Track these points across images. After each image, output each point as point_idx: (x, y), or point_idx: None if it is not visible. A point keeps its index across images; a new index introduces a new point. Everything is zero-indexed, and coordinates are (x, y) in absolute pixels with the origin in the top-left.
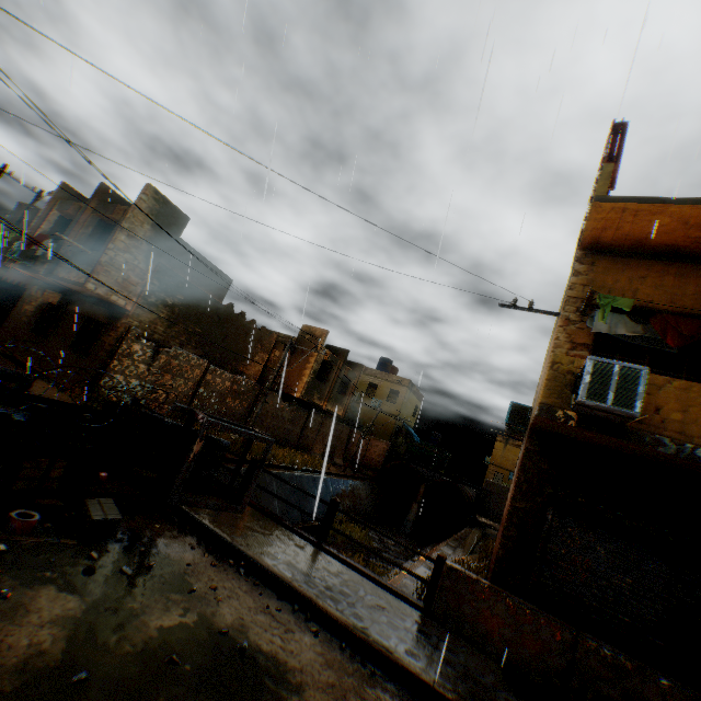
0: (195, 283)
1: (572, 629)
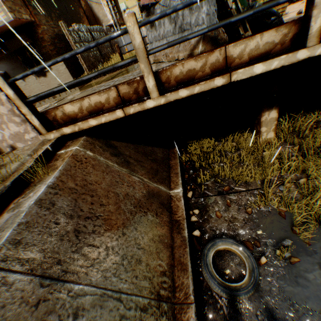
0: None
1: None
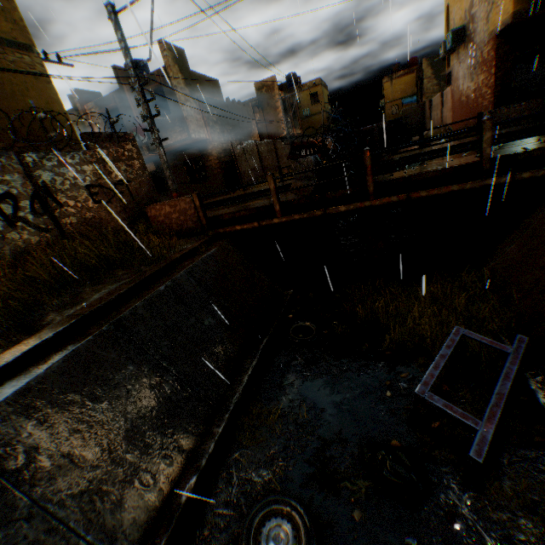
0: (211, 98)
1: (540, 98)
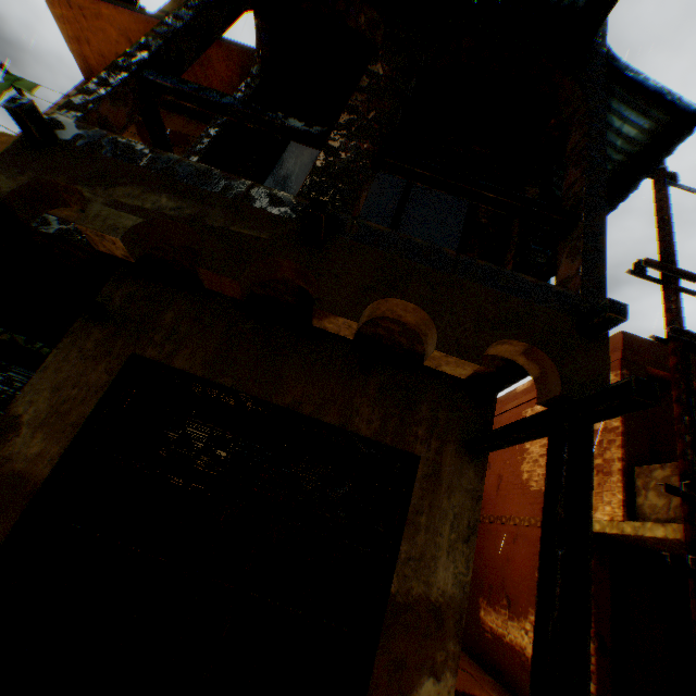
0: None
1: None
